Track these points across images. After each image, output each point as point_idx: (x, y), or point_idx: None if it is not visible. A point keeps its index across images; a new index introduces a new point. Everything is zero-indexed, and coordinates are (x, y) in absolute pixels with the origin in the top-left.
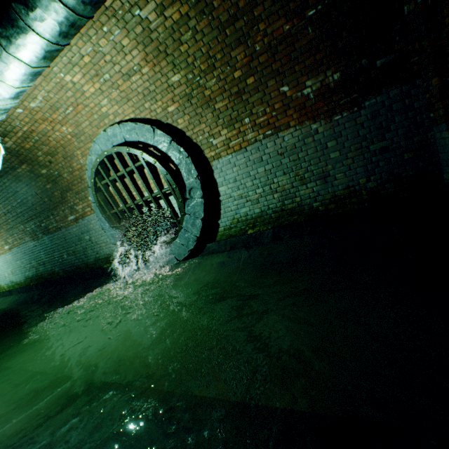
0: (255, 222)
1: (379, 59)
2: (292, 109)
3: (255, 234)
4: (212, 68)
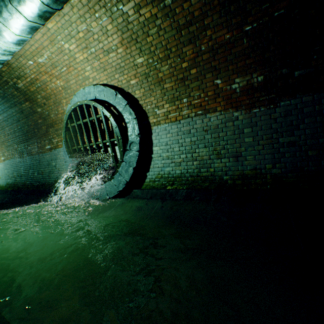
0: (175, 180)
1: (297, 71)
2: (221, 98)
3: (171, 190)
4: (167, 57)
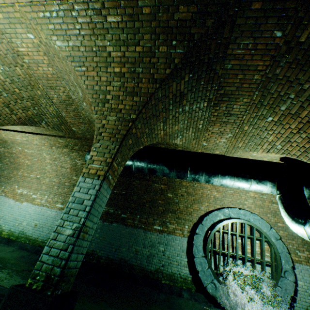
0: None
1: None
2: None
3: None
4: None
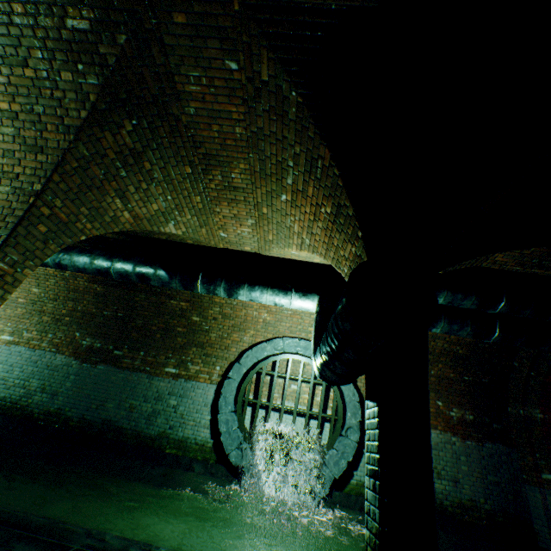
0: None
1: (494, 423)
2: (441, 418)
3: None
4: None
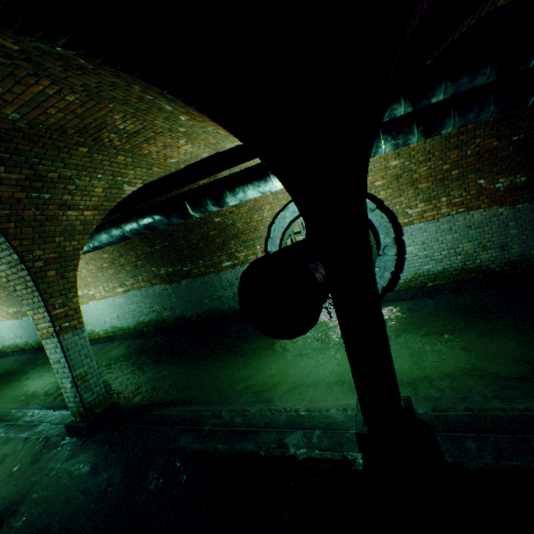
0: (436, 277)
1: None
2: (484, 196)
3: (436, 287)
4: (427, 160)
